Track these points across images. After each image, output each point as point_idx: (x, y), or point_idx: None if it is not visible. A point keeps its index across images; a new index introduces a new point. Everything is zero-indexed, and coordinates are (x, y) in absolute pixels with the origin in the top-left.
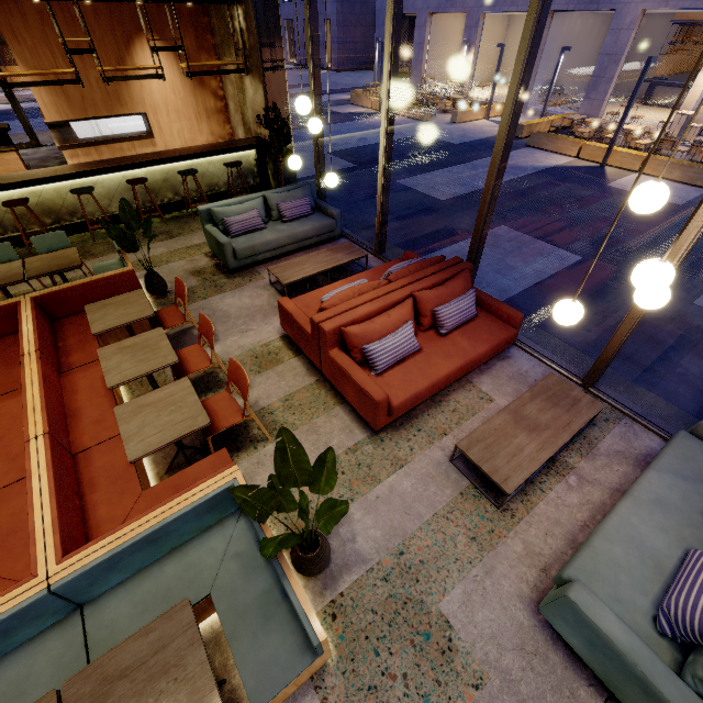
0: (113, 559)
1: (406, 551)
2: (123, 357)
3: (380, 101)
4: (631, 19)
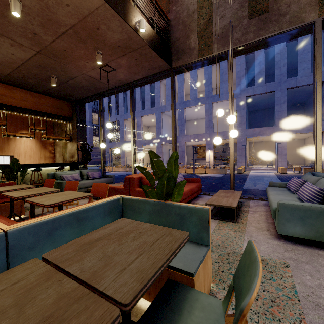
0: (55, 223)
1: (212, 241)
2: (22, 192)
3: (112, 167)
4: (183, 144)
